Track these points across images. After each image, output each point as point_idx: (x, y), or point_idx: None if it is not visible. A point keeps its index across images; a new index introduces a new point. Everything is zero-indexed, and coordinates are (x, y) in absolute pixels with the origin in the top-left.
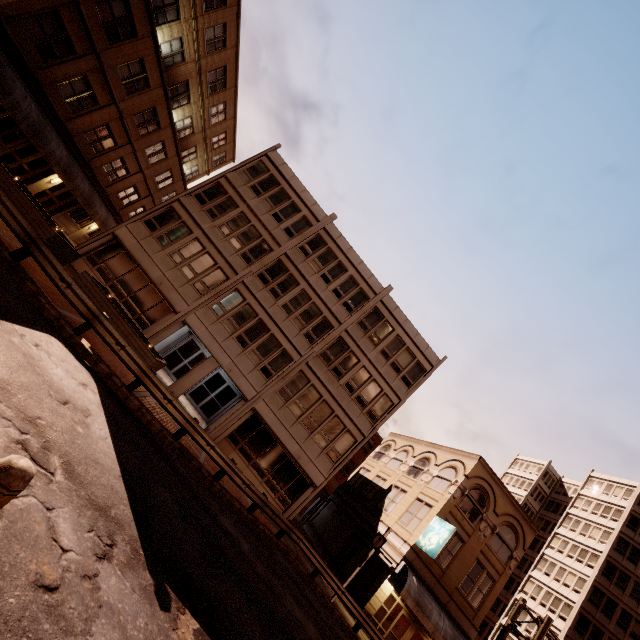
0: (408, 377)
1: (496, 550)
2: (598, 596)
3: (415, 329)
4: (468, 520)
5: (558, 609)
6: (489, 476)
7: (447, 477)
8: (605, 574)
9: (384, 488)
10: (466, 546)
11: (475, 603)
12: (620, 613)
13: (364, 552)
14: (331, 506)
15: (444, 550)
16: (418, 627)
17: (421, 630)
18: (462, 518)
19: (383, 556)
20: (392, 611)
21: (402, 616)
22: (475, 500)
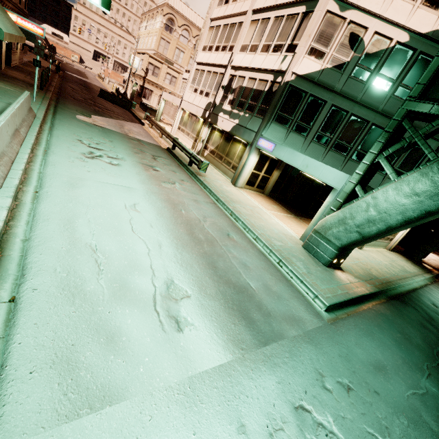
0: None
1: None
2: None
3: None
4: None
5: None
6: None
7: None
8: None
9: None
10: None
11: None
12: None
13: None
14: None
15: None
16: None
17: None
18: None
19: None
20: None
21: None
22: None
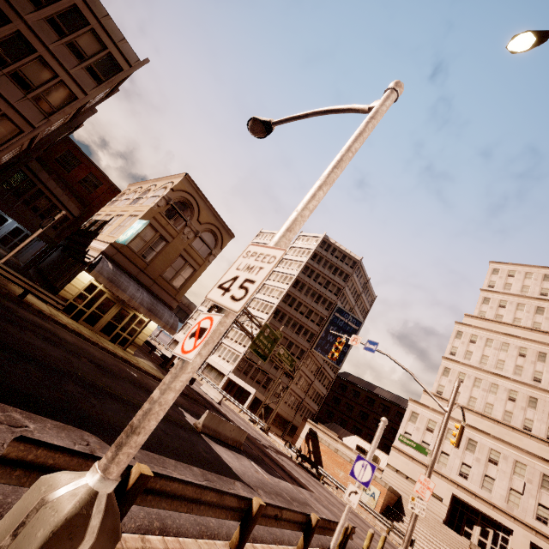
0: (97, 70)
1: (198, 249)
2: (288, 298)
3: (103, 8)
4: (173, 226)
5: (266, 310)
6: (195, 192)
7: (158, 195)
8: (294, 286)
9: (107, 220)
10: (170, 245)
11: (178, 285)
12: (297, 304)
13: (73, 263)
14: (60, 249)
15: (148, 248)
16: (124, 305)
17: (127, 307)
18: (167, 224)
19: (87, 259)
20: (94, 296)
21: (106, 299)
22: (180, 210)
